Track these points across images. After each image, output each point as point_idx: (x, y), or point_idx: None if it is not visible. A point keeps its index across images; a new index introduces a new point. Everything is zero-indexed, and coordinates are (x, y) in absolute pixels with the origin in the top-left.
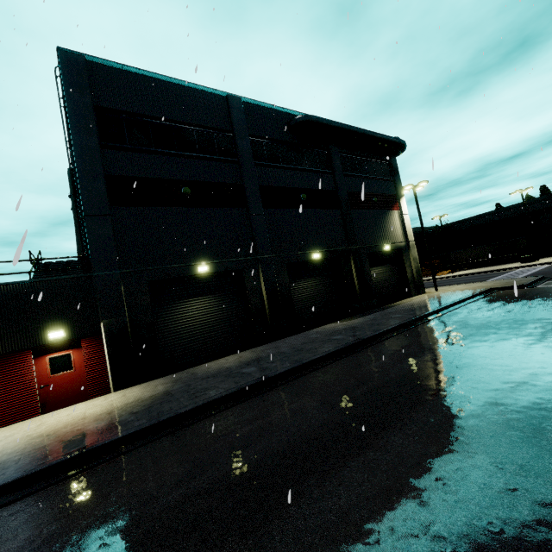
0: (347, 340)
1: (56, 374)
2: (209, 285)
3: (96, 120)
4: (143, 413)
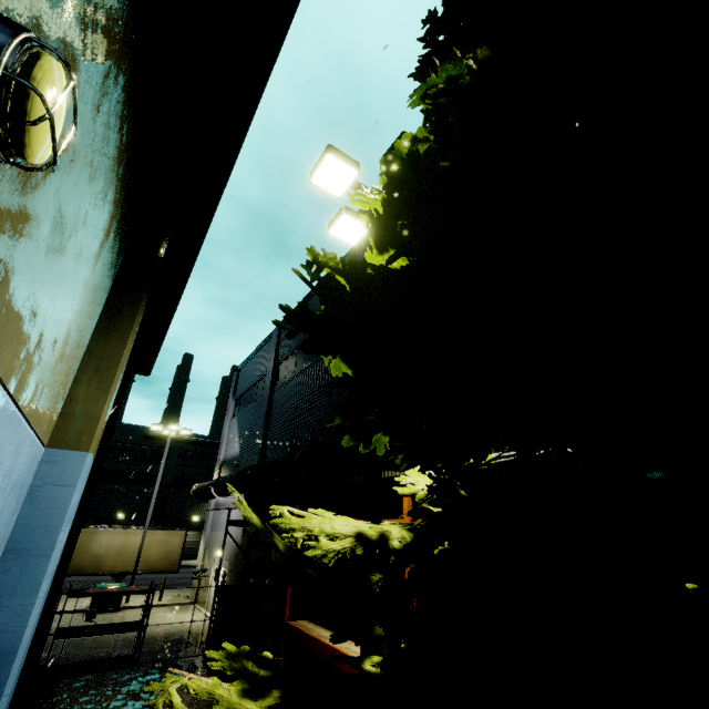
0: None
1: None
2: None
3: None
4: None
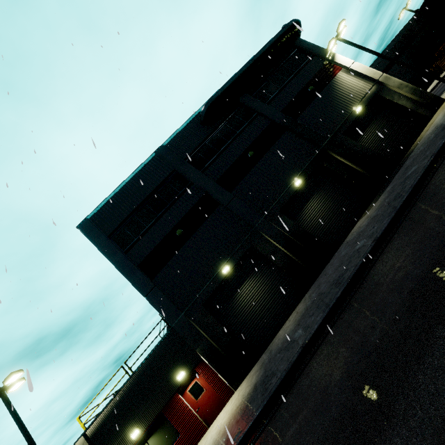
0: (365, 247)
1: (198, 398)
2: (239, 274)
3: (114, 242)
4: (240, 422)
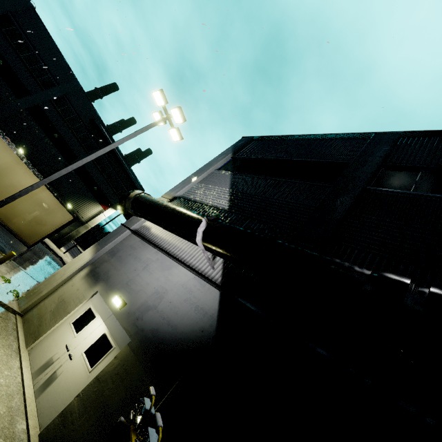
0: None
1: None
2: None
3: (4, 13)
4: None
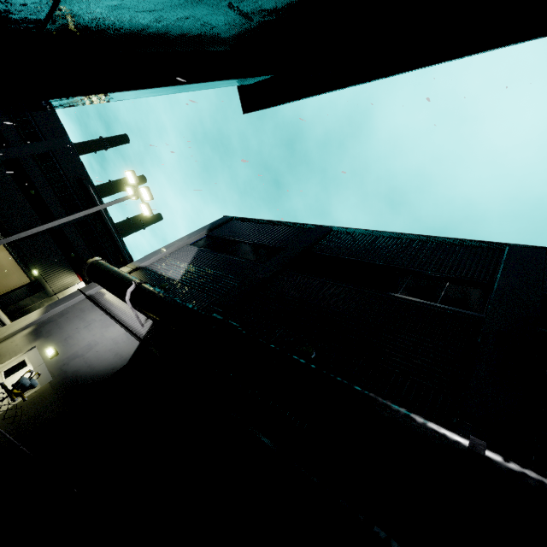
0: None
1: None
2: None
3: None
4: None
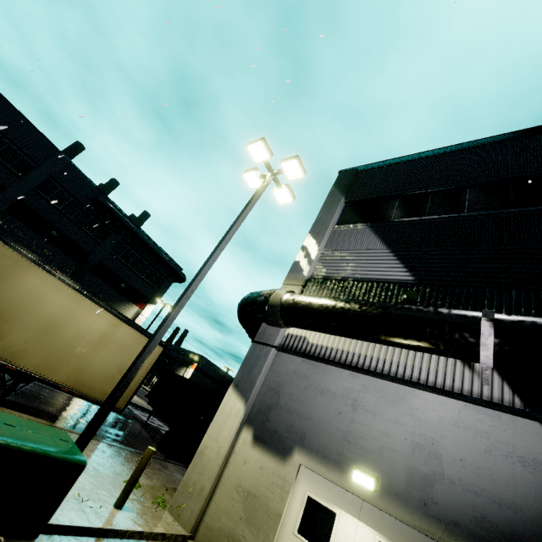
0: None
1: None
2: None
3: None
4: None
